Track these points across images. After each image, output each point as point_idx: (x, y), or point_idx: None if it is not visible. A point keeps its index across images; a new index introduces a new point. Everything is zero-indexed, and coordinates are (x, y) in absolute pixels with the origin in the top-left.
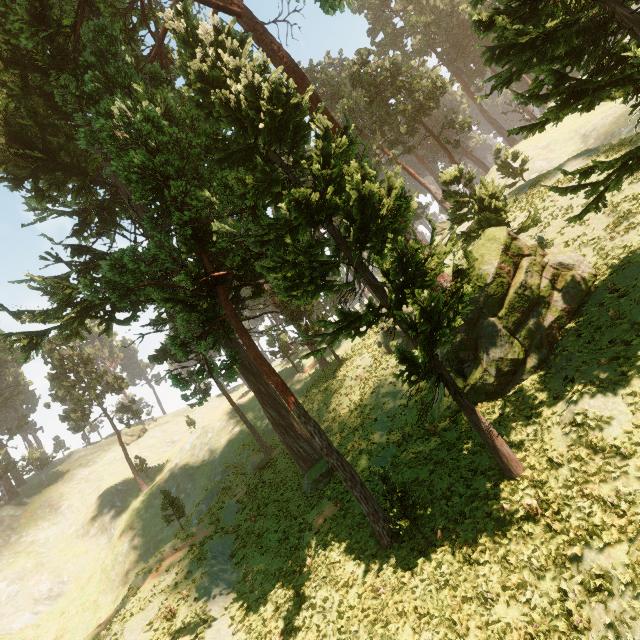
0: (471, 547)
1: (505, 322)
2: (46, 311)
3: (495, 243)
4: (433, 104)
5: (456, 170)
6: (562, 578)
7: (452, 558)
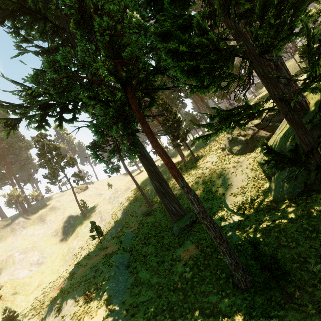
0: None
1: None
2: (17, 105)
3: None
4: None
5: (316, 9)
6: None
7: None
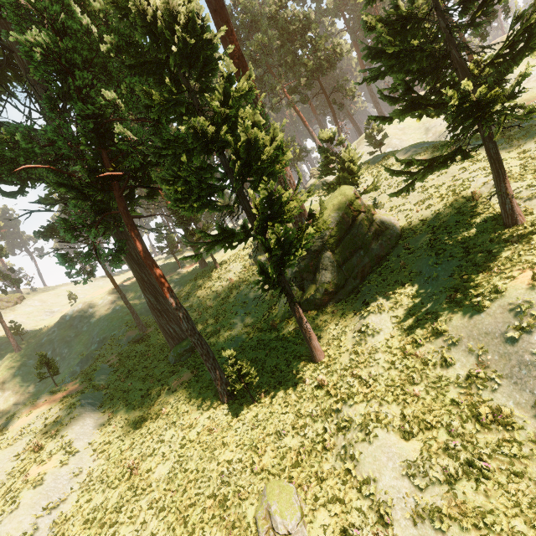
0: (280, 403)
1: (337, 257)
2: None
3: (344, 198)
4: (331, 66)
5: (332, 132)
6: (327, 422)
7: (266, 410)
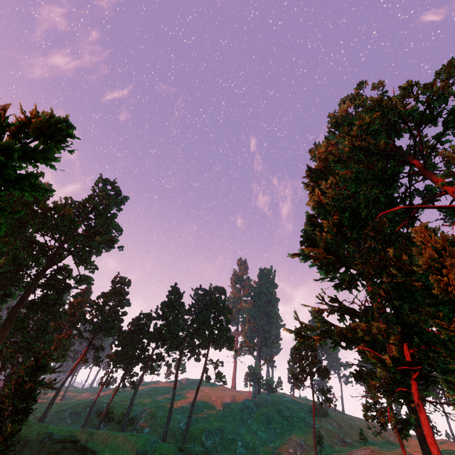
0: None
1: None
2: (313, 329)
3: None
4: None
5: None
6: None
7: None
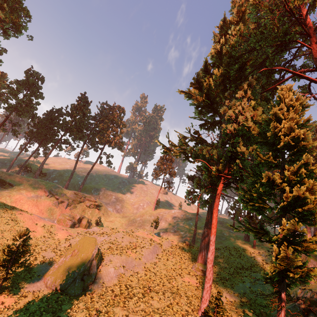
0: None
1: None
2: (176, 146)
3: None
4: None
5: None
6: None
7: None
